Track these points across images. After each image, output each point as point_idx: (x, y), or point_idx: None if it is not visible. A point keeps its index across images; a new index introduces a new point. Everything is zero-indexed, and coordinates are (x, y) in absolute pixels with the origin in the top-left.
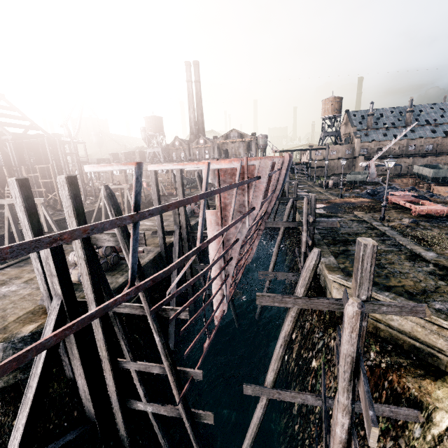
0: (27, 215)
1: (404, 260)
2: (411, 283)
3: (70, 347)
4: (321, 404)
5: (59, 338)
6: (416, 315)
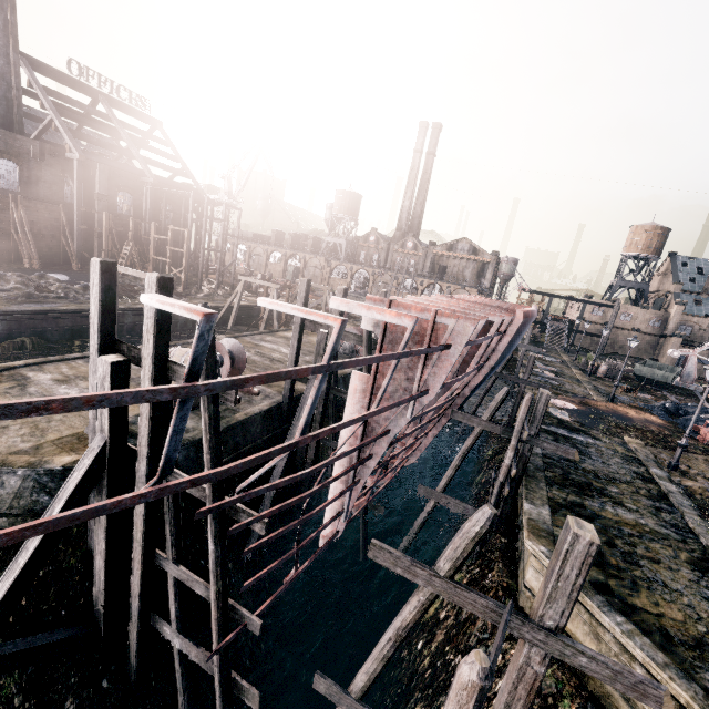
0: (100, 312)
1: (684, 564)
2: (678, 615)
3: None
4: None
5: (13, 539)
6: (643, 700)
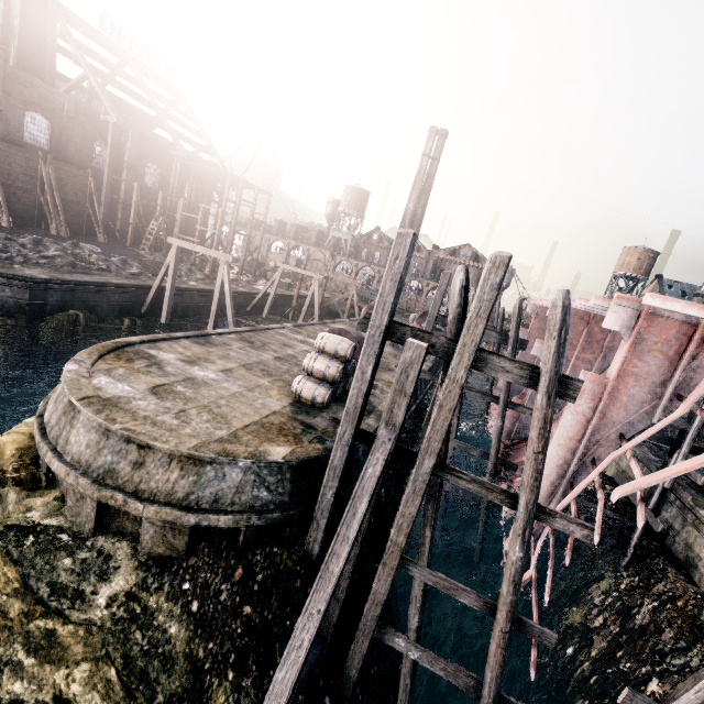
0: (397, 290)
1: None
2: None
3: None
4: None
5: None
6: None
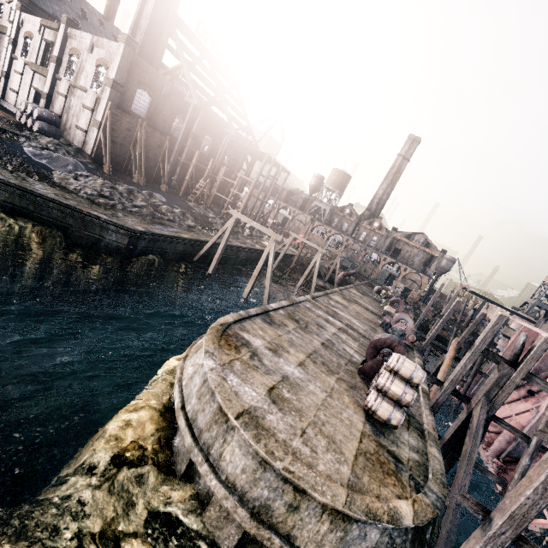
0: None
1: None
2: None
3: None
4: None
5: None
6: None
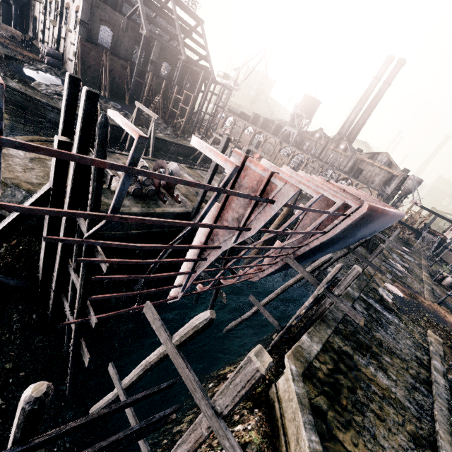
0: (65, 109)
1: (404, 433)
2: None
3: (45, 225)
4: (141, 447)
5: None
6: None
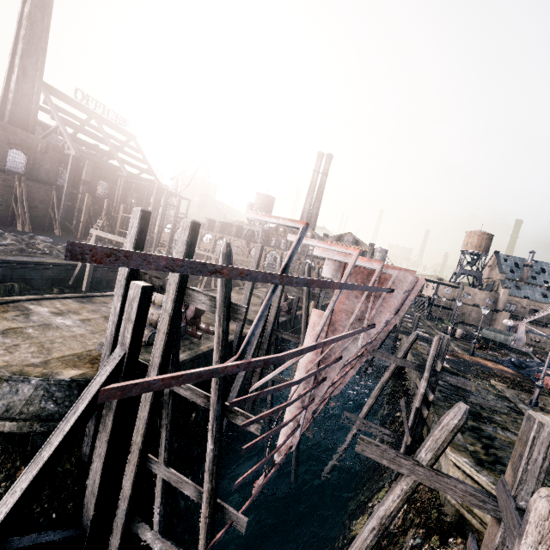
0: (134, 248)
1: None
2: None
3: (106, 414)
4: None
5: (164, 385)
6: None
